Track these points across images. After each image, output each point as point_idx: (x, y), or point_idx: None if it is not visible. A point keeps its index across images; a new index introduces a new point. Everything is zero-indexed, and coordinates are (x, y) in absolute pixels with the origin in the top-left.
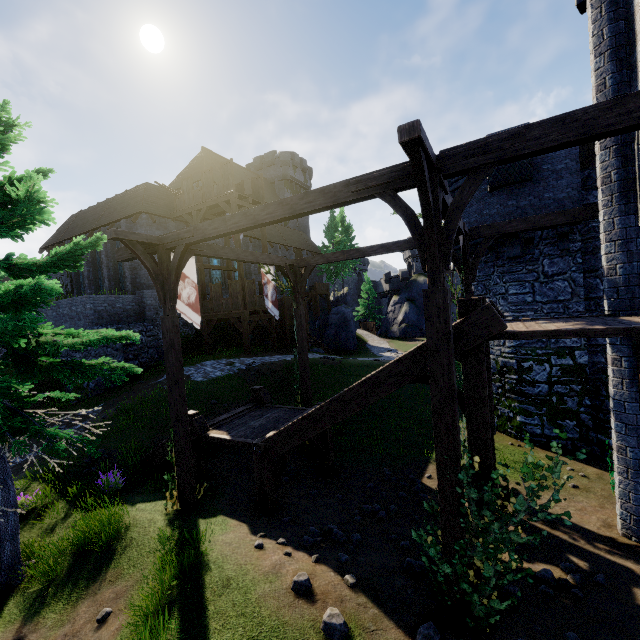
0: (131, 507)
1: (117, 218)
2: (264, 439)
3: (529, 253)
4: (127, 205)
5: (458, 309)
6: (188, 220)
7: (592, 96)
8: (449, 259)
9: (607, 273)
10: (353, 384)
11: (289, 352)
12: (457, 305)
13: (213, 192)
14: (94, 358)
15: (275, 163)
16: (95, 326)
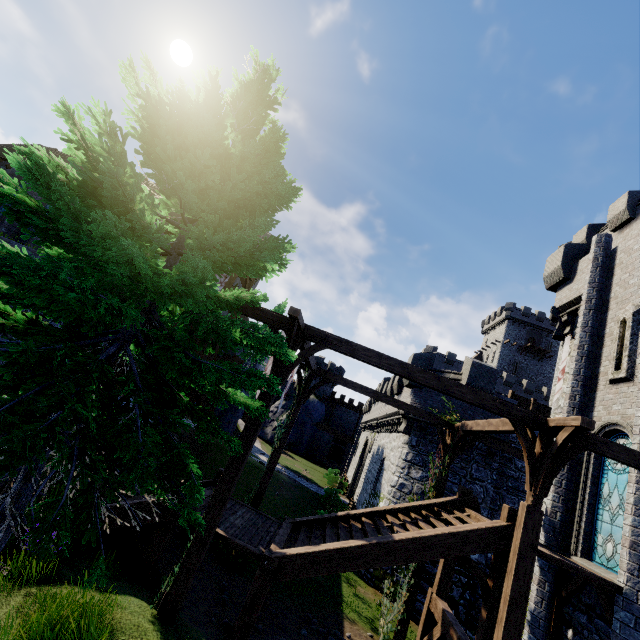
0: (101, 597)
1: None
2: (281, 555)
3: (467, 454)
4: None
5: (508, 514)
6: None
7: (565, 398)
8: (548, 491)
9: (550, 514)
10: (397, 535)
11: None
12: (507, 510)
13: None
14: None
15: None
16: None
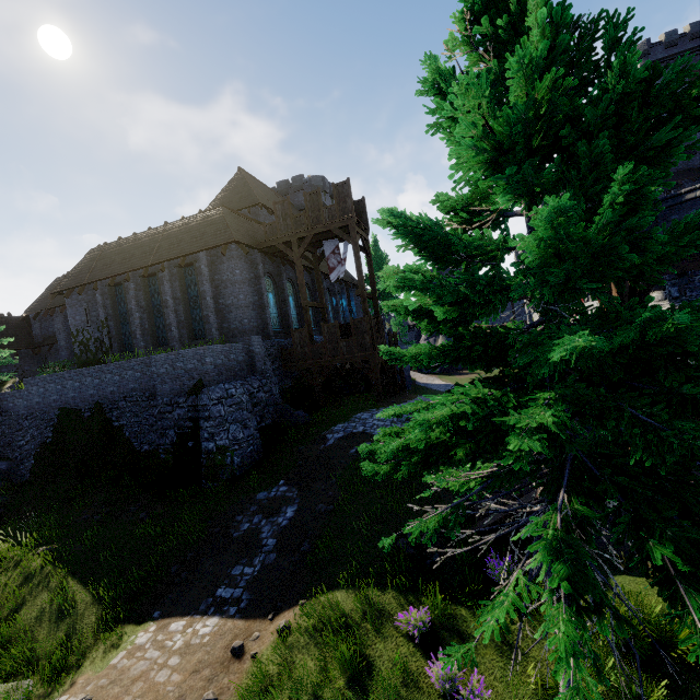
0: (609, 592)
1: (192, 250)
2: None
3: None
4: (201, 234)
5: None
6: (285, 250)
7: None
8: None
9: None
10: None
11: (407, 396)
12: None
13: (323, 217)
14: (232, 425)
15: (304, 188)
16: (220, 385)
